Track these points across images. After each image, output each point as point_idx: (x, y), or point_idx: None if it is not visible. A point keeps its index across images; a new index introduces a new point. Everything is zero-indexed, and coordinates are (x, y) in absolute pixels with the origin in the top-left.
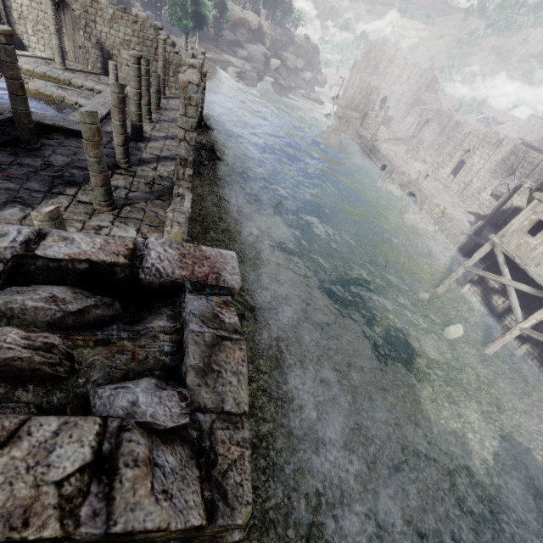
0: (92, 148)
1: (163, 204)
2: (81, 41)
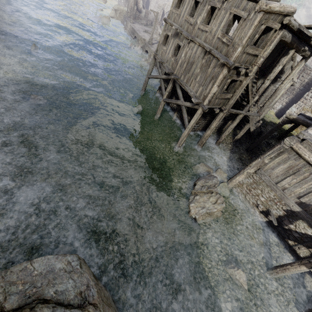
0: None
1: None
2: None
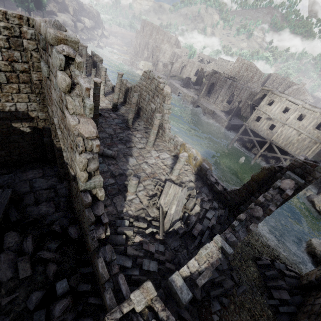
0: (157, 127)
1: (160, 140)
2: None
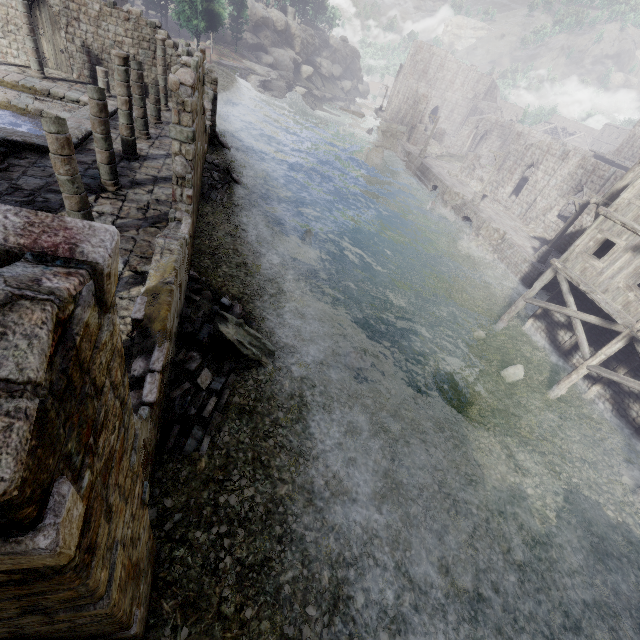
0: (61, 163)
1: (158, 232)
2: (62, 44)
